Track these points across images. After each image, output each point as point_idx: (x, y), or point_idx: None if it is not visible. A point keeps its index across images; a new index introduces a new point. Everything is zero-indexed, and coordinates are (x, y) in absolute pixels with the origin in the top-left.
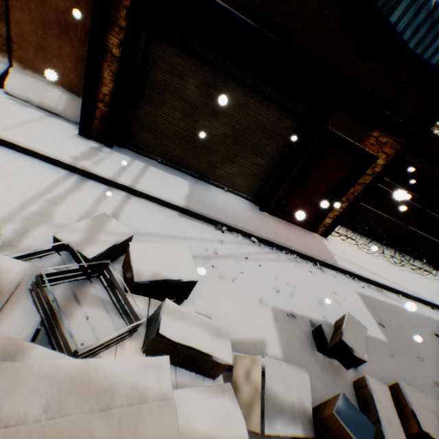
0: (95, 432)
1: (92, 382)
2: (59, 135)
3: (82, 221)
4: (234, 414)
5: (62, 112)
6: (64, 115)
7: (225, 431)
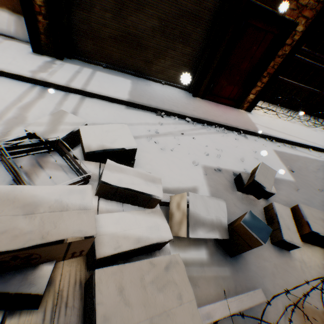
0: (20, 227)
1: (18, 199)
2: (17, 55)
3: (45, 117)
4: (162, 226)
5: (15, 35)
6: (17, 37)
7: (154, 235)
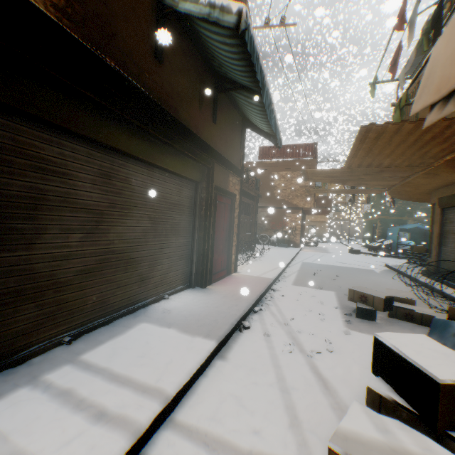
0: None
1: None
2: None
3: None
4: None
5: None
6: None
7: None
